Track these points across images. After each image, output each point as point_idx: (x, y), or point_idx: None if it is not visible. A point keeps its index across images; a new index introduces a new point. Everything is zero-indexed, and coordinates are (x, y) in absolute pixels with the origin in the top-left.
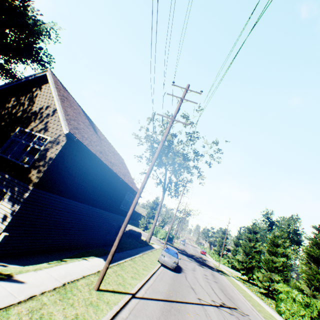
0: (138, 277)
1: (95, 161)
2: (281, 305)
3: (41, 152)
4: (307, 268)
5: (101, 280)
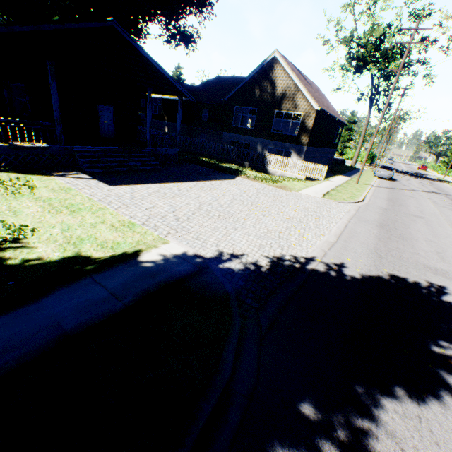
0: (369, 182)
1: (324, 116)
2: None
3: (300, 125)
4: None
5: (358, 180)
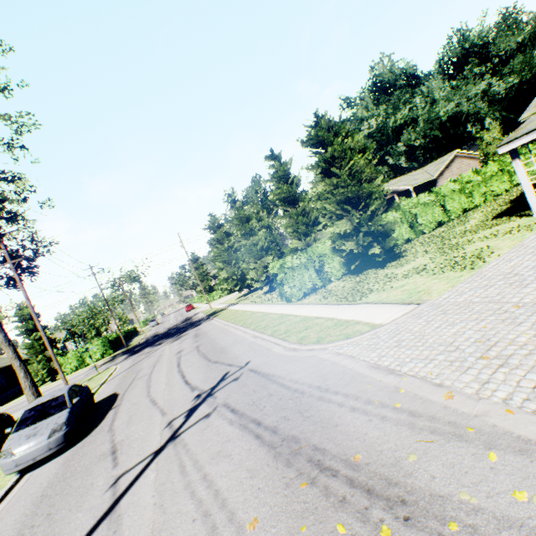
0: None
1: None
2: (285, 290)
3: None
4: (288, 219)
5: None
